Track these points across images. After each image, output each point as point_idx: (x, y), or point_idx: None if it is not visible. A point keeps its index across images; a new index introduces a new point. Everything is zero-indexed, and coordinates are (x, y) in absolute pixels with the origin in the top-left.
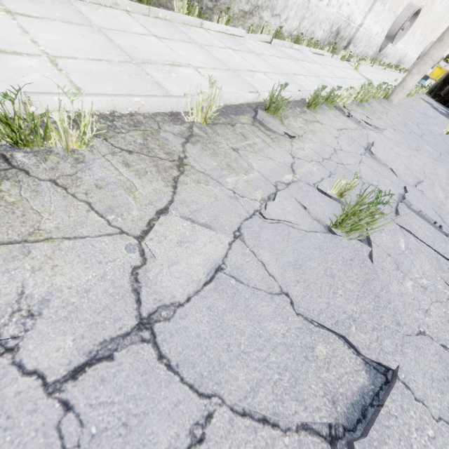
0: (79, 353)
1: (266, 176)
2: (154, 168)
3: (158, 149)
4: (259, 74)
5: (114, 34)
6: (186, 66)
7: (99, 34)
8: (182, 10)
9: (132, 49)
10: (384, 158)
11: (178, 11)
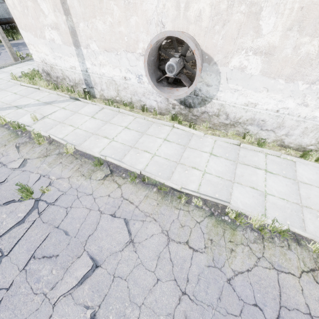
0: (1, 161)
1: (50, 172)
2: (42, 153)
3: (50, 151)
4: (149, 154)
5: (108, 125)
6: (109, 139)
7: (103, 124)
8: (168, 118)
9: (102, 130)
10: (105, 226)
11: (167, 118)
